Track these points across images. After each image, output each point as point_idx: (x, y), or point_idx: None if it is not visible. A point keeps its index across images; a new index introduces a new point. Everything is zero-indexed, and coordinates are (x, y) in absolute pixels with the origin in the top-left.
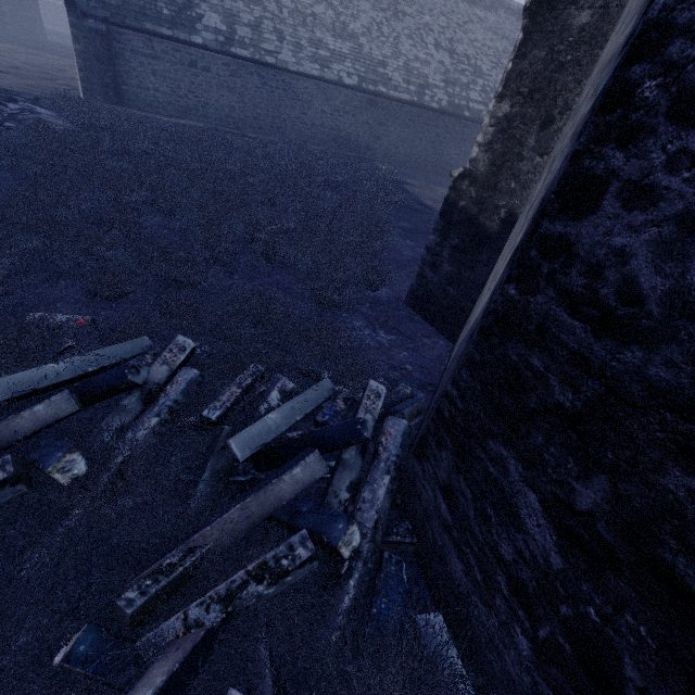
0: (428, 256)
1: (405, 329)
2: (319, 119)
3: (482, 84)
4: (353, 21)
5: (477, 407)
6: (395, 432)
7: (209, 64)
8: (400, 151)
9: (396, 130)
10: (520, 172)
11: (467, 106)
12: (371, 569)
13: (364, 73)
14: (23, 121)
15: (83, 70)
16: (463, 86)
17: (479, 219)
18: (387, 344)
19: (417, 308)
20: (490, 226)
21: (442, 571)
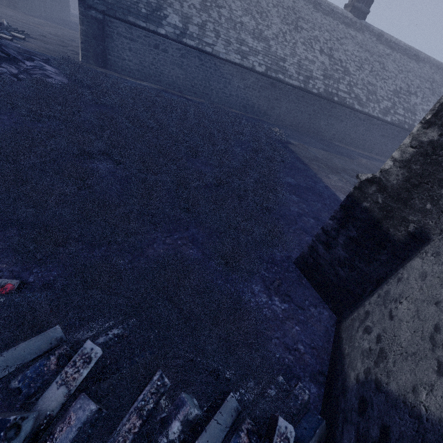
0: (322, 235)
1: (295, 295)
2: (235, 92)
3: (349, 80)
4: (267, 29)
5: None
6: None
7: (167, 48)
8: (286, 118)
9: (286, 104)
10: (440, 197)
11: (336, 94)
12: None
13: (270, 64)
14: (33, 74)
15: (83, 42)
16: (335, 80)
17: (382, 224)
18: (281, 315)
19: (305, 272)
20: (394, 233)
21: None
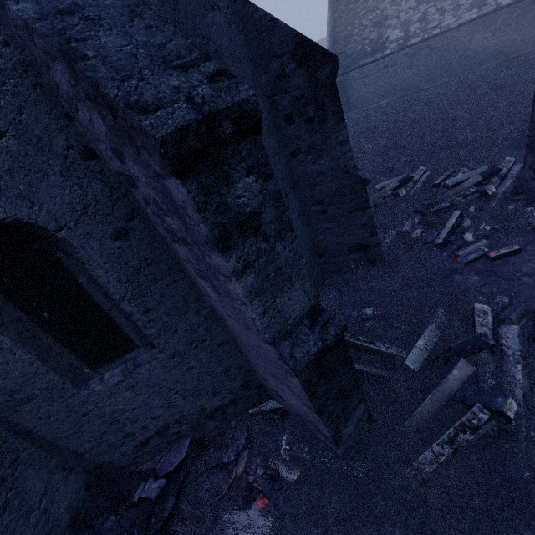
0: None
1: None
2: (481, 46)
3: None
4: None
5: (533, 131)
6: (517, 168)
7: (394, 61)
8: None
9: None
10: None
11: None
12: (503, 203)
13: None
14: None
15: None
16: None
17: None
18: None
19: None
20: None
21: (533, 196)
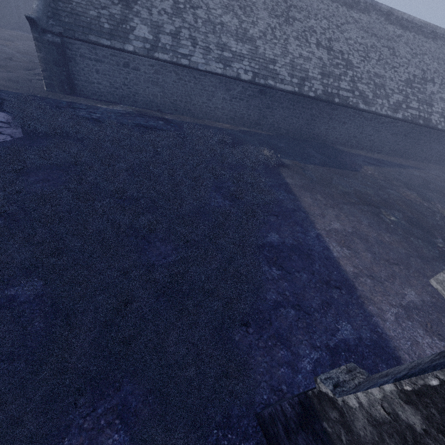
0: (281, 415)
1: None
2: (221, 104)
3: (351, 75)
4: (252, 27)
5: None
6: None
7: (138, 65)
8: (281, 126)
9: (280, 112)
10: None
11: (337, 94)
12: None
13: (257, 69)
14: None
15: (44, 70)
16: (336, 77)
17: None
18: None
19: (267, 439)
20: None
21: None
